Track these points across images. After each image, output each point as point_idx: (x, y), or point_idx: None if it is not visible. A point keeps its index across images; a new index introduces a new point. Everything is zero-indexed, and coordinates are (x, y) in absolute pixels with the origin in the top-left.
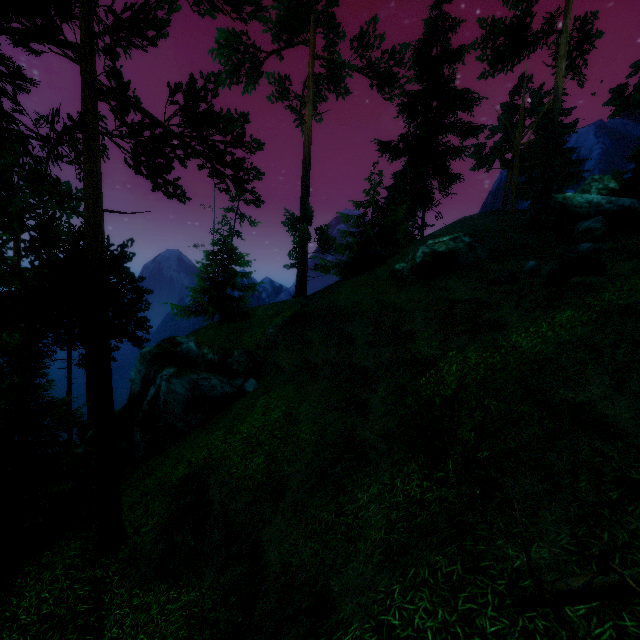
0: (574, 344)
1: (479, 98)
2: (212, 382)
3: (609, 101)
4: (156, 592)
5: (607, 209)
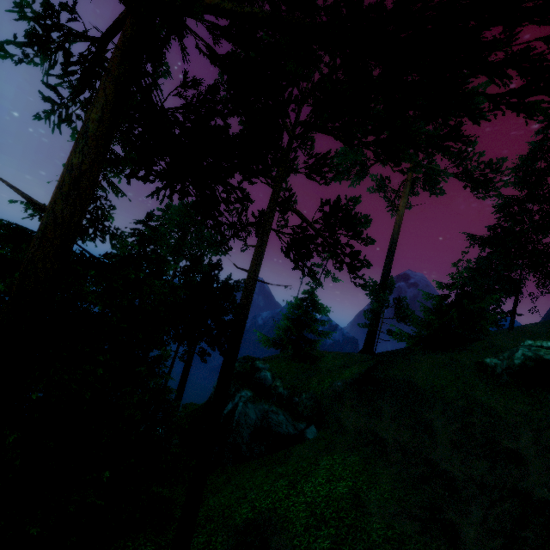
0: None
1: None
2: (279, 417)
3: None
4: None
5: None
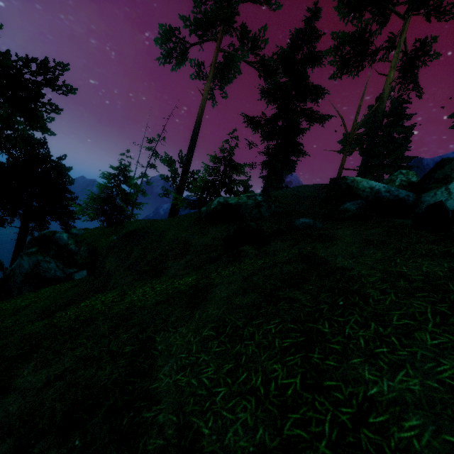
0: (125, 312)
1: (323, 93)
2: (50, 265)
3: (453, 114)
4: None
5: (383, 197)
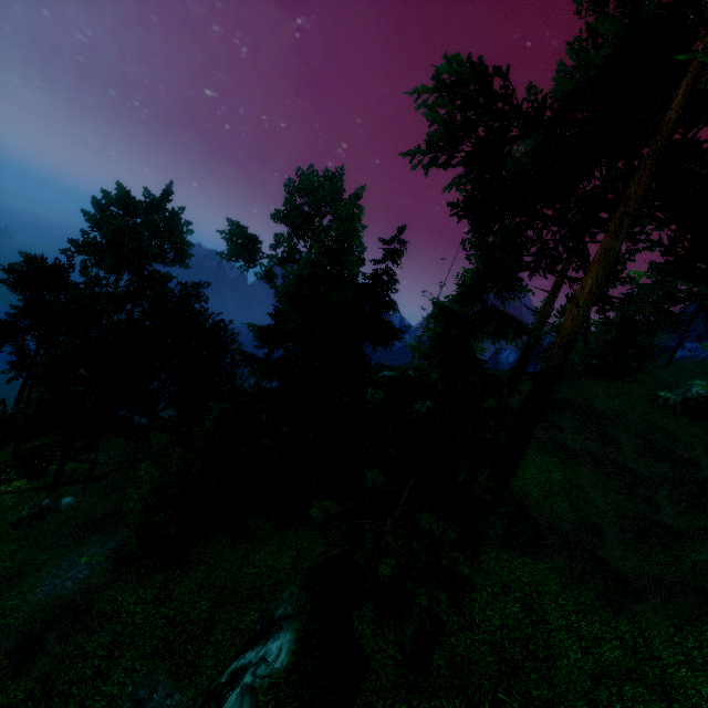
0: None
1: None
2: None
3: None
4: (509, 555)
5: None
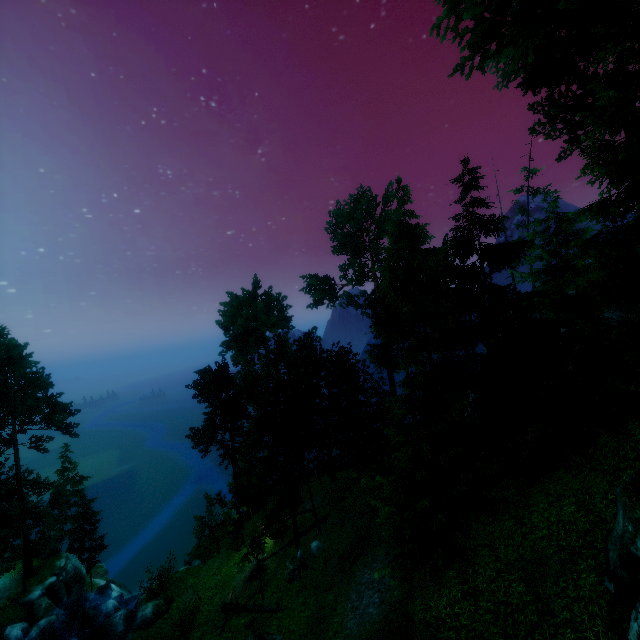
0: None
1: None
2: None
3: None
4: None
5: None
